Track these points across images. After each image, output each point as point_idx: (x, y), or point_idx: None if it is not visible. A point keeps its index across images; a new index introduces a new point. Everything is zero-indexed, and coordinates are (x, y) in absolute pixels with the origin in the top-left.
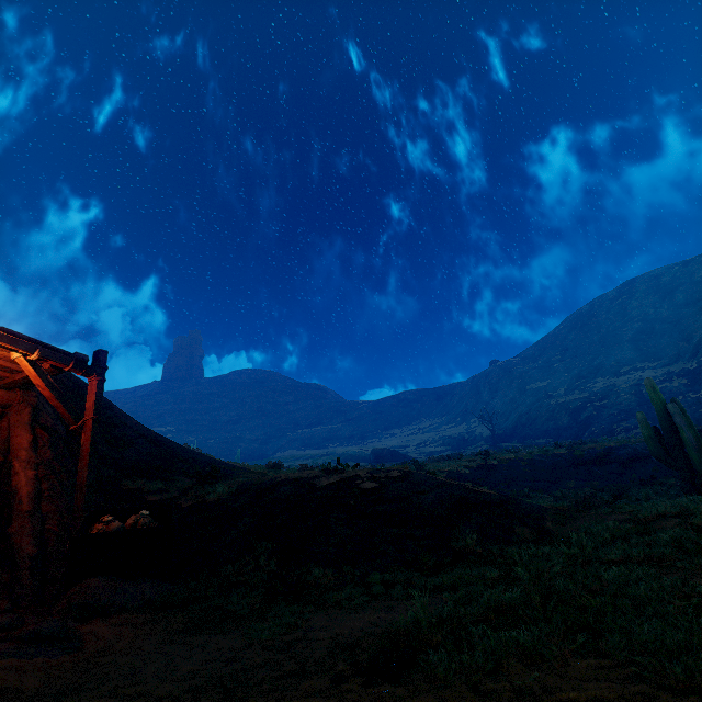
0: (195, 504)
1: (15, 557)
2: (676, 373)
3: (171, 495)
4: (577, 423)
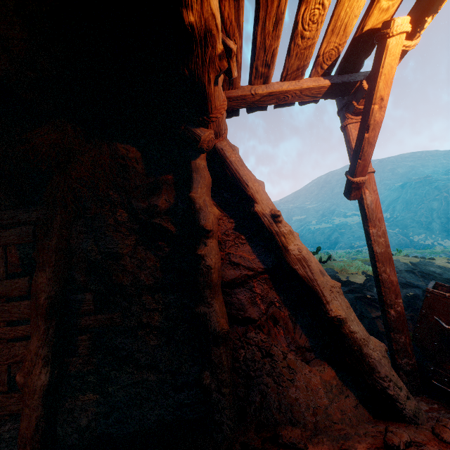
0: (367, 281)
1: (366, 352)
2: None
3: None
4: (330, 241)
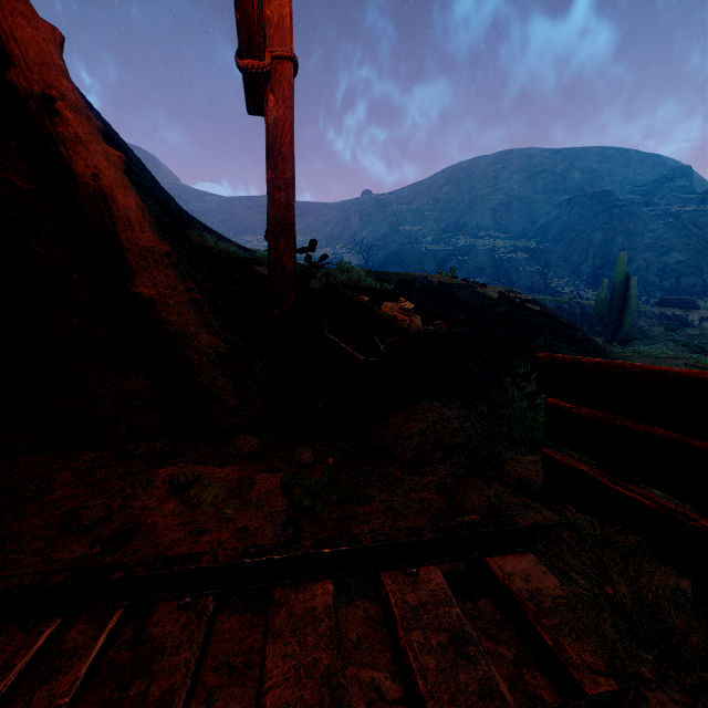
0: None
1: (181, 352)
2: (520, 248)
3: None
4: (442, 272)
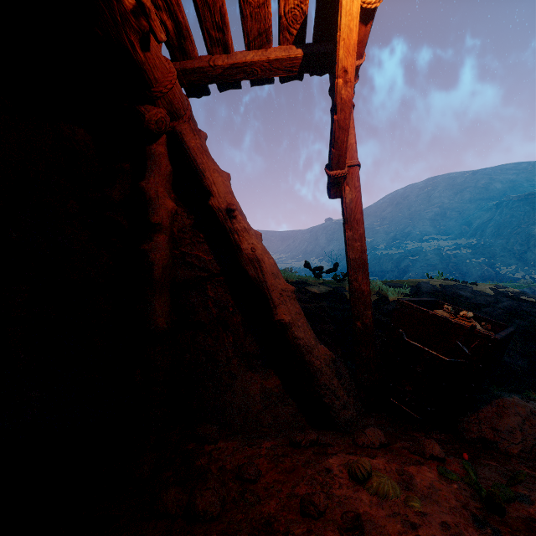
0: (377, 301)
1: (308, 360)
2: (463, 245)
3: (323, 289)
4: (398, 269)
